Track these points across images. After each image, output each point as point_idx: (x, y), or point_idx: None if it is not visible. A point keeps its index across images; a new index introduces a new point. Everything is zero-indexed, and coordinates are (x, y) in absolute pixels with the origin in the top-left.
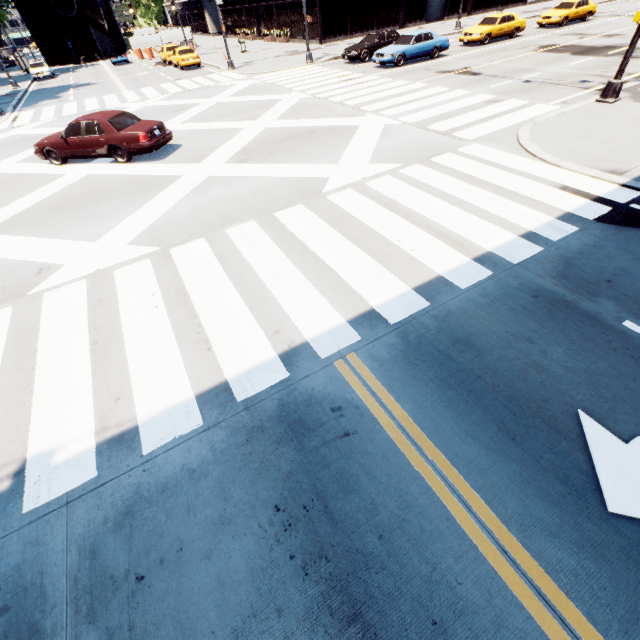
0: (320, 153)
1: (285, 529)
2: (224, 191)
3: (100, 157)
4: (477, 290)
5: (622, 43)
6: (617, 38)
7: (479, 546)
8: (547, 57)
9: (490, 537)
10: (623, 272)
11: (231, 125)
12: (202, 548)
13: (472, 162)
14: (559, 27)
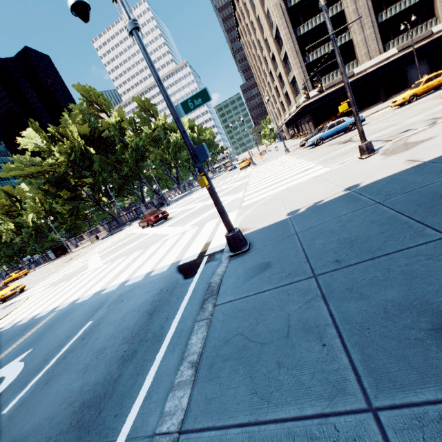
0: (190, 220)
1: None
2: (145, 241)
3: (148, 226)
4: (102, 295)
5: None
6: None
7: None
8: (434, 104)
9: None
10: (132, 297)
11: (198, 205)
12: None
13: (214, 224)
14: None
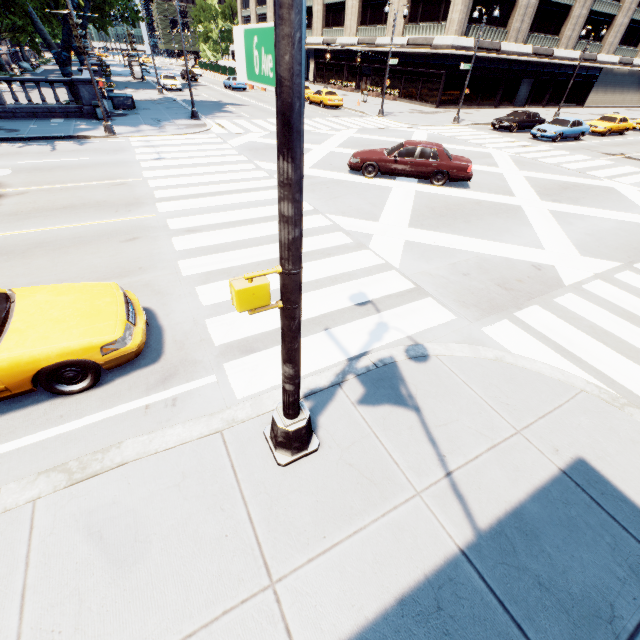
0: (620, 206)
1: None
2: (587, 224)
3: (416, 177)
4: None
5: None
6: None
7: None
8: None
9: None
10: None
11: (482, 168)
12: None
13: None
14: None
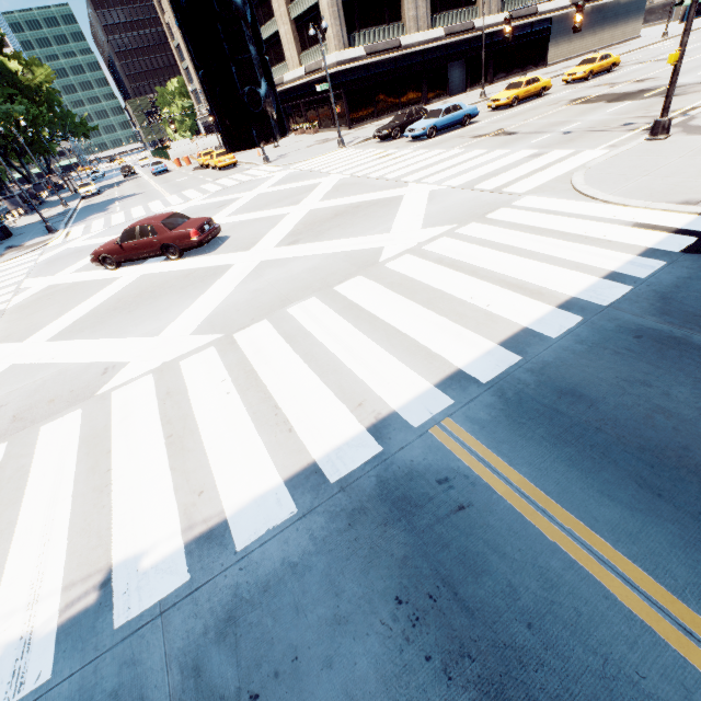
0: (369, 225)
1: (413, 624)
2: (279, 273)
3: (153, 257)
4: (570, 337)
5: (656, 85)
6: (649, 81)
7: (654, 628)
8: (581, 108)
9: (665, 615)
10: None
11: (275, 212)
12: (320, 655)
13: (530, 213)
14: (586, 81)
